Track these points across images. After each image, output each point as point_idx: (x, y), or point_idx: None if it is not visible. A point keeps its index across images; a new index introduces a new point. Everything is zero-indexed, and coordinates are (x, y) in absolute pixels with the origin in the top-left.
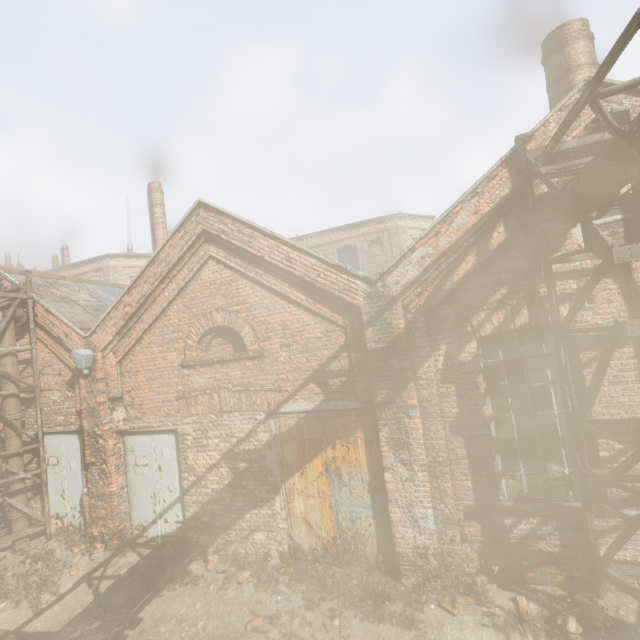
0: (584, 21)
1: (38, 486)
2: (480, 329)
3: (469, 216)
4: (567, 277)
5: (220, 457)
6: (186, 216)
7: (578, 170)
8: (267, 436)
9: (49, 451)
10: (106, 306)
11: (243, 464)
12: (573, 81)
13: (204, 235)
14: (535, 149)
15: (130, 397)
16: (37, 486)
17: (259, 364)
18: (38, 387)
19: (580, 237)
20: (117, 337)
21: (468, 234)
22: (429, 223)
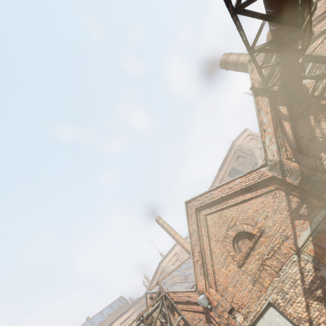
0: (224, 54)
1: None
2: (324, 135)
3: (266, 116)
4: (325, 91)
5: (304, 298)
6: (186, 210)
7: (280, 76)
8: (310, 265)
9: None
10: (186, 275)
11: (318, 291)
12: (241, 62)
13: (196, 210)
14: (259, 85)
15: (235, 304)
16: None
17: (265, 235)
18: None
19: (308, 80)
20: (205, 279)
21: (273, 120)
22: (247, 132)
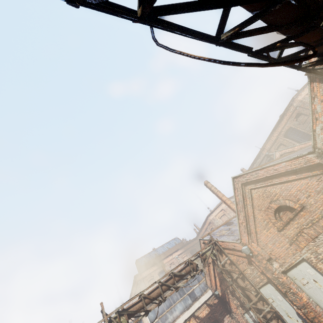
0: None
1: (275, 315)
2: None
3: (320, 104)
4: None
5: None
6: (233, 184)
7: None
8: None
9: (265, 296)
10: (232, 230)
11: None
12: None
13: (242, 185)
14: None
15: (273, 255)
16: (275, 315)
17: (306, 210)
18: (241, 270)
19: None
20: (248, 236)
21: None
22: None
